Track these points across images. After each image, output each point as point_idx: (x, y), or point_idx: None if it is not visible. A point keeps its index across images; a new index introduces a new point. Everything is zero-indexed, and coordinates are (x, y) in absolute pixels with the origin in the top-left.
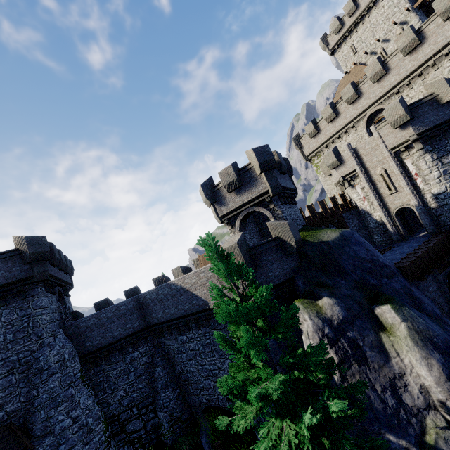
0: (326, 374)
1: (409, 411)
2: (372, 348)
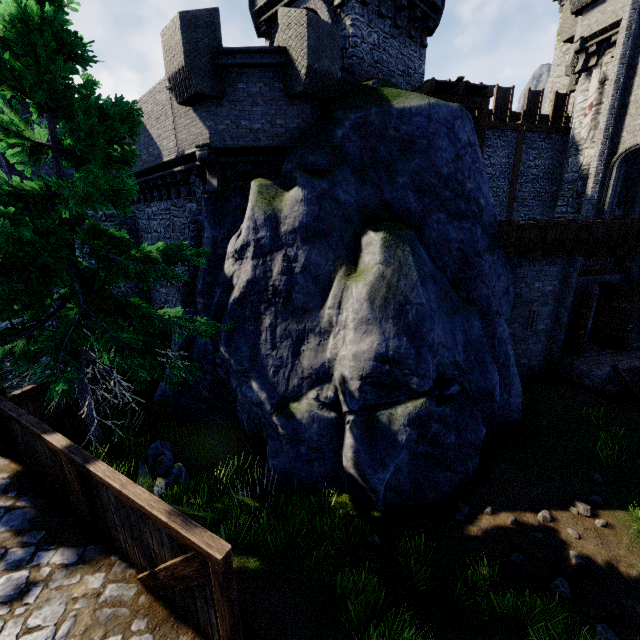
0: (163, 255)
1: (297, 371)
2: (310, 283)
